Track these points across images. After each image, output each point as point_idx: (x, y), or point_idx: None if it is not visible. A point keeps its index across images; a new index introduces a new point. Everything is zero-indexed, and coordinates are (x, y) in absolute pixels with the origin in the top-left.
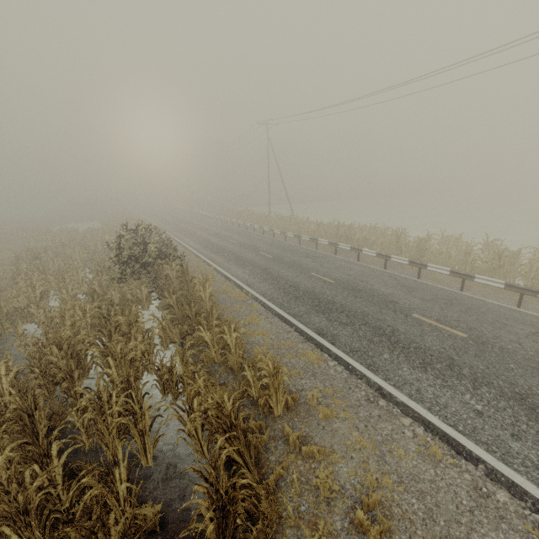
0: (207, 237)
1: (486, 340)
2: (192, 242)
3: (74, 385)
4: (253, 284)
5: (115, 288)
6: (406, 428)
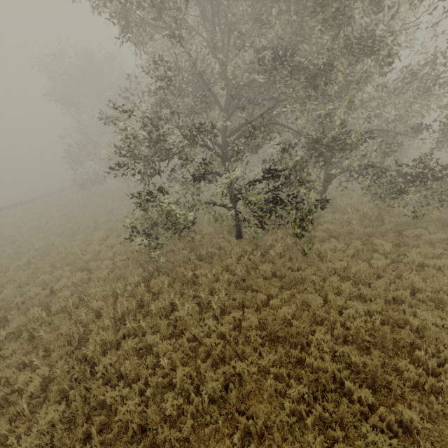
0: None
1: None
2: None
3: None
4: None
5: None
6: None
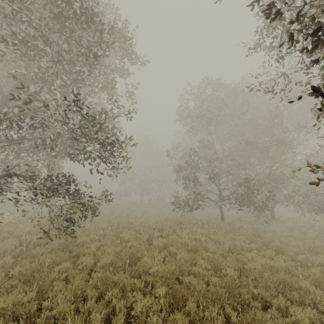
0: None
1: None
2: None
3: None
4: None
5: None
6: None
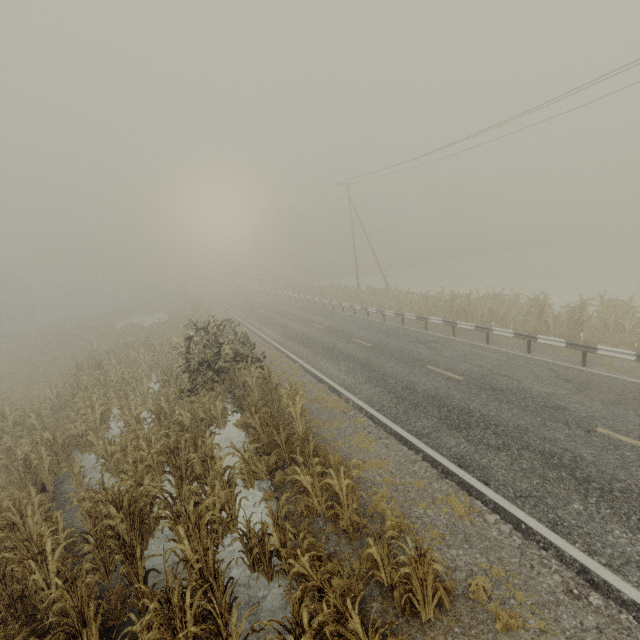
0: (287, 323)
1: None
2: (270, 330)
3: (136, 566)
4: (352, 386)
5: (185, 406)
6: None
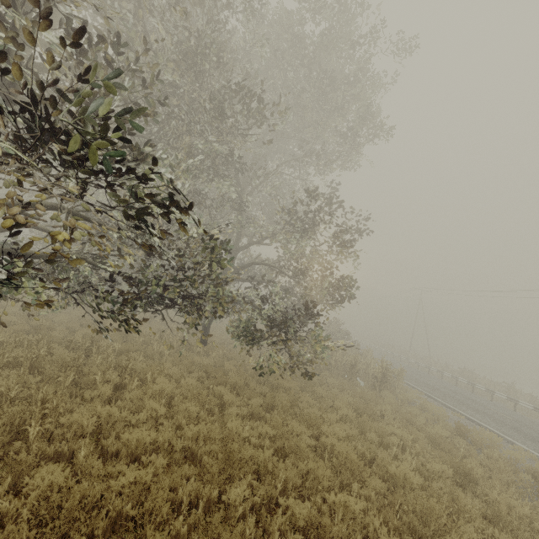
0: None
1: (522, 423)
2: None
3: None
4: None
5: None
6: (451, 412)
